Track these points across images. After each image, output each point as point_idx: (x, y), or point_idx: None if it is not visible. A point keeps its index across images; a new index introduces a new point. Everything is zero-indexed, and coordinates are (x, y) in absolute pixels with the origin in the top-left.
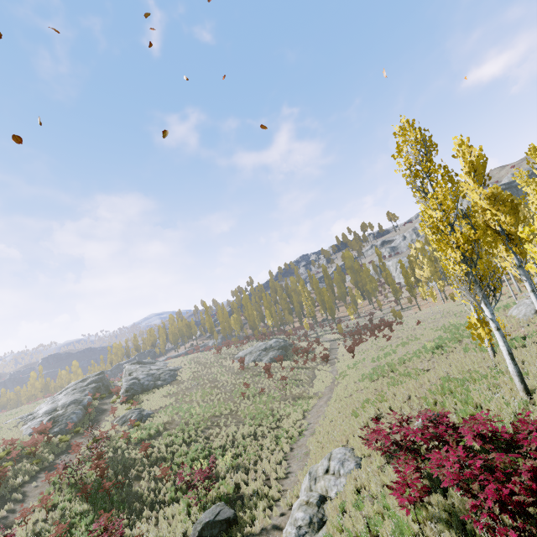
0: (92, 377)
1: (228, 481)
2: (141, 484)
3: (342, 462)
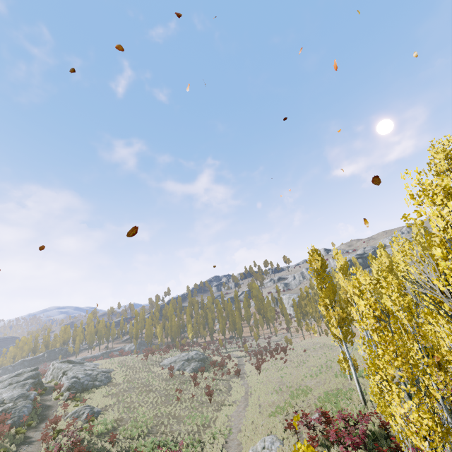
0: (27, 372)
1: None
2: None
3: (272, 442)
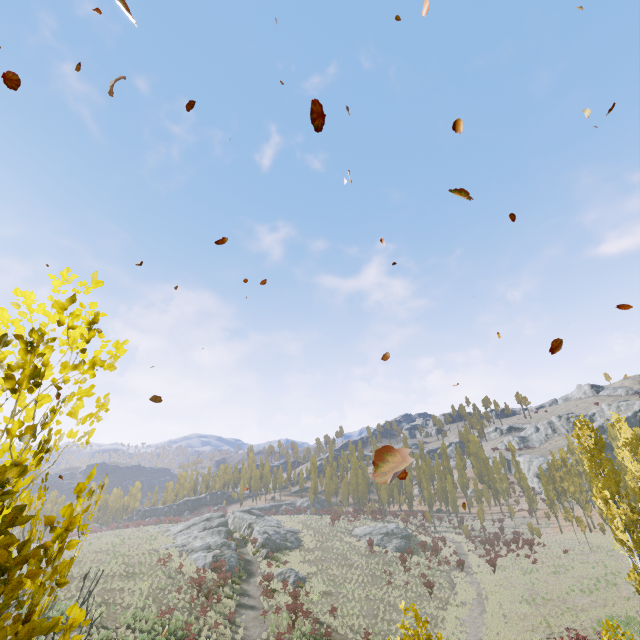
0: (216, 517)
1: None
2: None
3: None
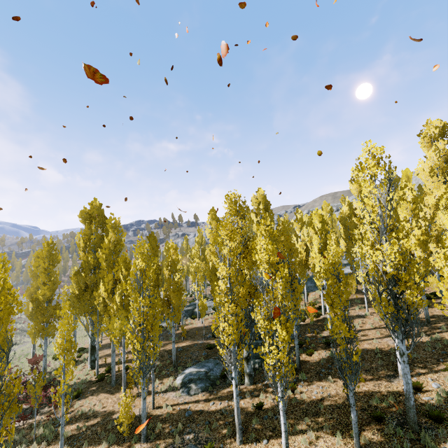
0: None
1: None
2: None
3: None
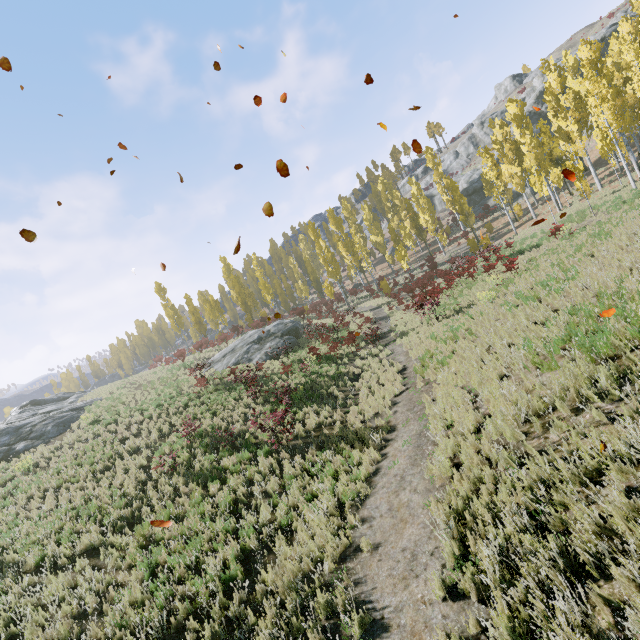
0: None
1: None
2: None
3: None
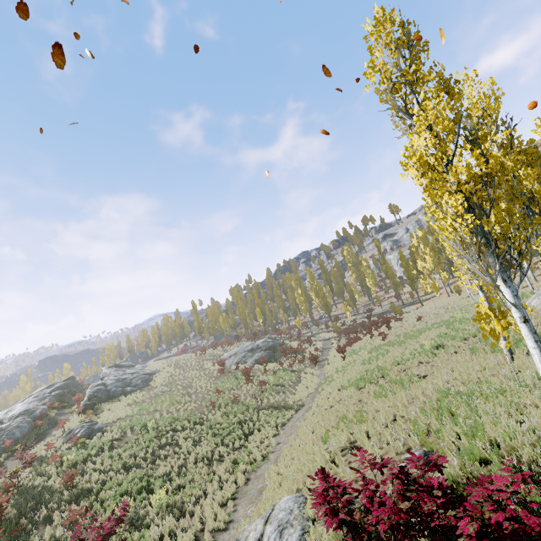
0: (60, 382)
1: (151, 531)
2: (46, 531)
3: (282, 529)
